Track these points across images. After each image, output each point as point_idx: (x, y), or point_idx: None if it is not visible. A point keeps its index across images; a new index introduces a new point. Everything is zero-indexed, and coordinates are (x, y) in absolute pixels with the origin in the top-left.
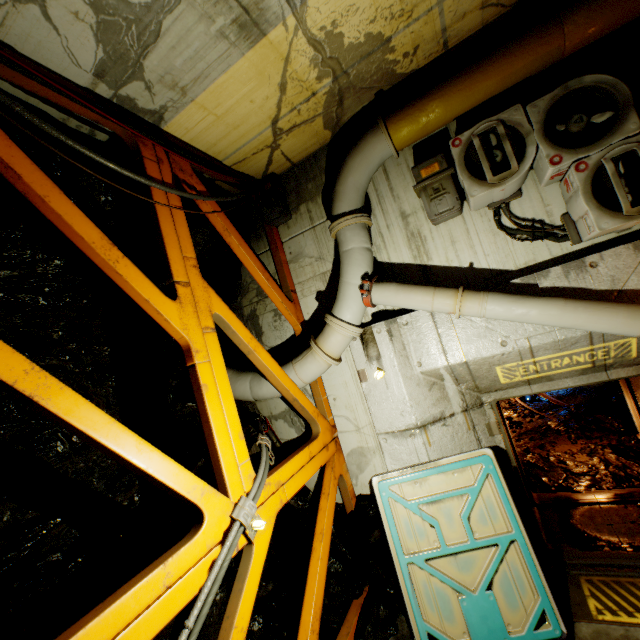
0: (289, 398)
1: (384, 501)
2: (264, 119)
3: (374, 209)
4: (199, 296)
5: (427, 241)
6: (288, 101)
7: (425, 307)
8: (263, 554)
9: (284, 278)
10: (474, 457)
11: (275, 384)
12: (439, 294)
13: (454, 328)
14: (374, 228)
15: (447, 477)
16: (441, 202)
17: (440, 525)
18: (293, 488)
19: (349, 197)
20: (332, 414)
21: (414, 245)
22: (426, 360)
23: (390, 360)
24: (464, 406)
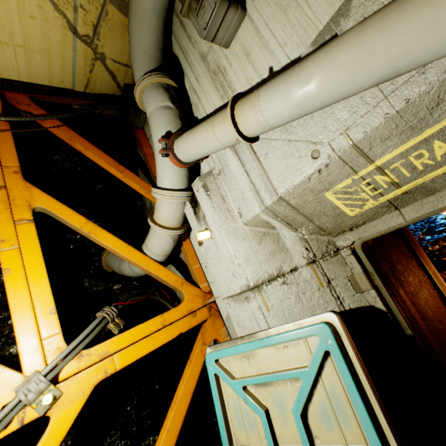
0: (145, 271)
1: (210, 377)
2: (62, 32)
3: (184, 69)
4: (17, 195)
5: (226, 71)
6: (62, 1)
7: (213, 143)
8: (65, 427)
9: (150, 168)
10: (305, 326)
11: (126, 260)
12: (216, 120)
13: (258, 158)
14: (189, 88)
15: (277, 352)
16: (205, 9)
17: (271, 417)
18: (129, 357)
19: (138, 63)
20: (207, 281)
21: (218, 84)
22: (244, 208)
23: (211, 217)
24: (310, 256)
